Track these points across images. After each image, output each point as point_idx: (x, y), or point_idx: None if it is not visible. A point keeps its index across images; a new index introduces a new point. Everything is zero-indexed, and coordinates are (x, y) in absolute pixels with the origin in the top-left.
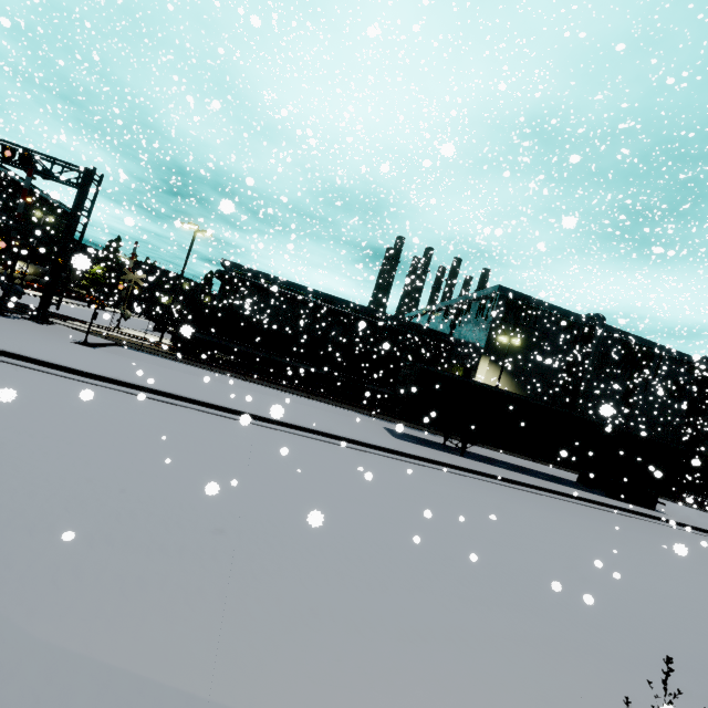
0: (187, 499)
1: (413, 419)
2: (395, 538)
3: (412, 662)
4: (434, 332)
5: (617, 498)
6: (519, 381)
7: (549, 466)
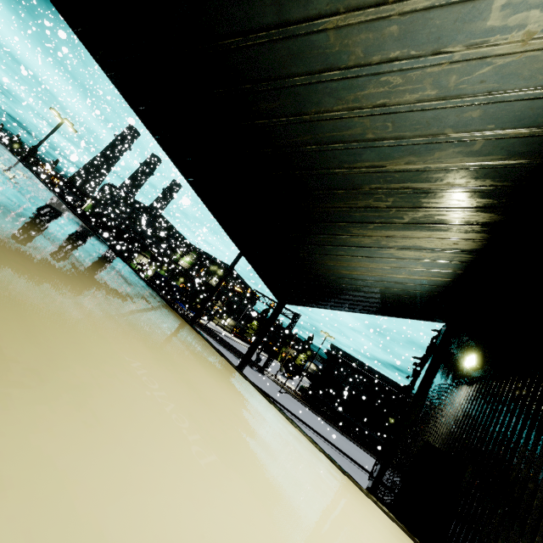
0: None
1: None
2: None
3: None
4: None
5: None
6: None
7: None
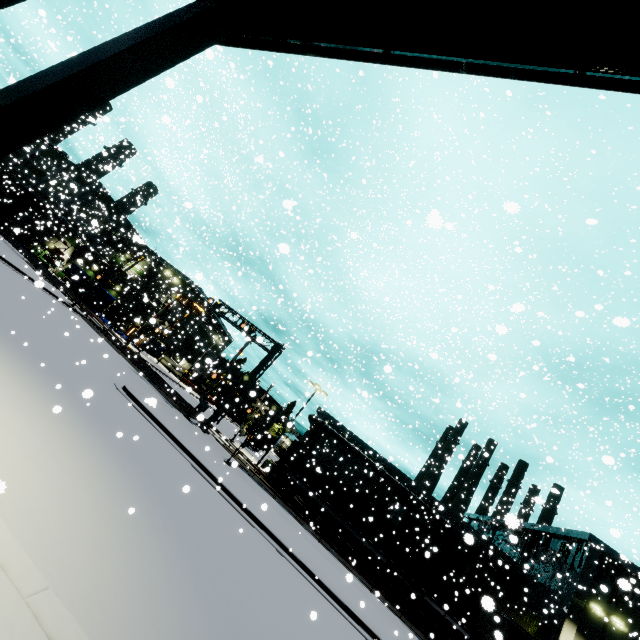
0: None
1: None
2: None
3: None
4: (501, 553)
5: None
6: None
7: None
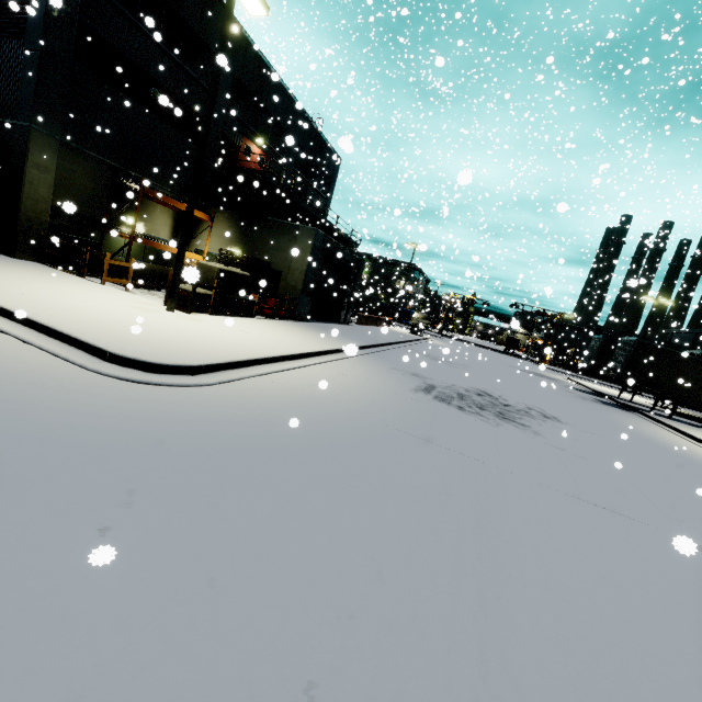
0: None
1: None
2: None
3: None
4: None
5: None
6: None
7: None
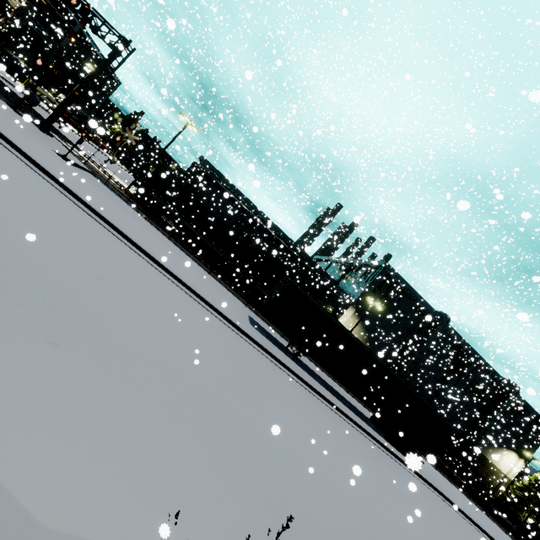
0: (31, 260)
1: (269, 317)
2: (181, 368)
3: (100, 432)
4: (326, 275)
5: (391, 442)
6: (369, 335)
7: (358, 401)
